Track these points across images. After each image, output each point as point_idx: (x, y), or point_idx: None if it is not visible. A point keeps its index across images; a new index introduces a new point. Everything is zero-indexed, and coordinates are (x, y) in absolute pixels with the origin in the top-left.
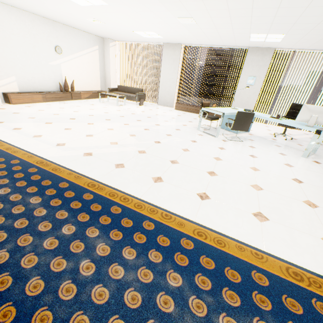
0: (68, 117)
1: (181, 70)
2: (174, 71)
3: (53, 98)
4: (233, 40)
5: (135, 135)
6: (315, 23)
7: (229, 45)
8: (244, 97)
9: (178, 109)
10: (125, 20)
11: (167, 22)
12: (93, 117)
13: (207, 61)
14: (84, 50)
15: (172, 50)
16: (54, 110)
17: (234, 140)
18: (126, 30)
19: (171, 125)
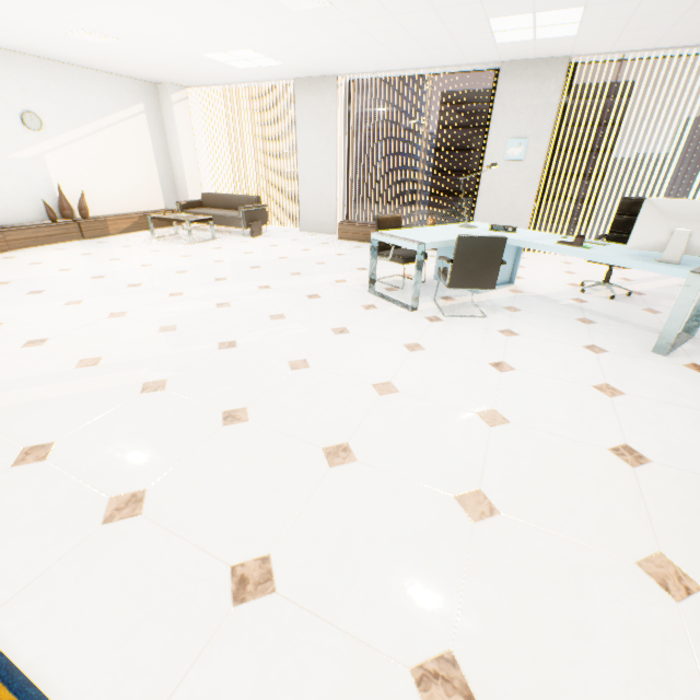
0: (29, 288)
1: (346, 142)
2: (328, 145)
3: (29, 239)
4: (453, 47)
5: (174, 327)
6: None
7: (451, 62)
8: (503, 194)
9: (346, 237)
10: (157, 22)
11: (260, 14)
12: (98, 281)
13: (443, 119)
14: (105, 116)
15: (316, 95)
16: (7, 272)
17: (464, 313)
18: (186, 53)
19: (303, 284)
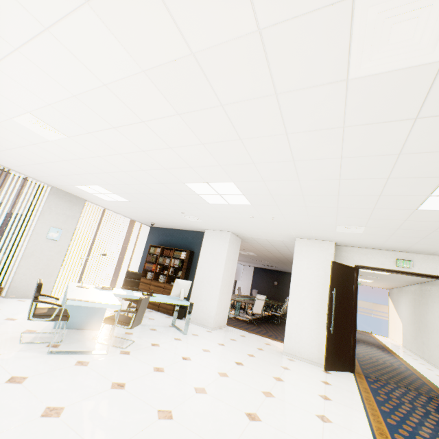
0: None
1: None
2: None
3: None
4: (49, 174)
5: None
6: (169, 208)
7: (23, 171)
8: (43, 258)
9: None
10: None
11: None
12: None
13: None
14: None
15: None
16: None
17: (125, 343)
18: None
19: None
